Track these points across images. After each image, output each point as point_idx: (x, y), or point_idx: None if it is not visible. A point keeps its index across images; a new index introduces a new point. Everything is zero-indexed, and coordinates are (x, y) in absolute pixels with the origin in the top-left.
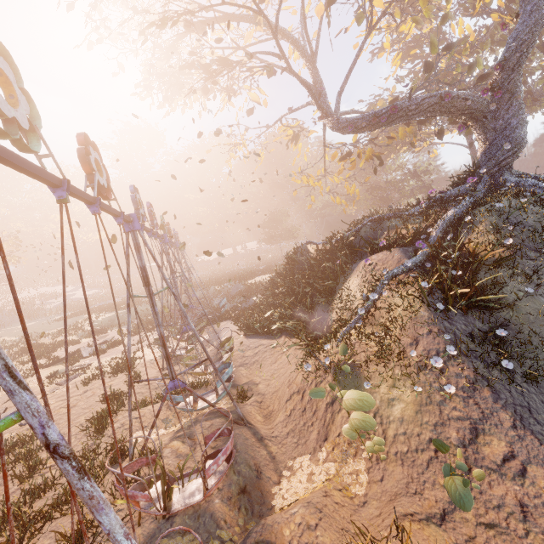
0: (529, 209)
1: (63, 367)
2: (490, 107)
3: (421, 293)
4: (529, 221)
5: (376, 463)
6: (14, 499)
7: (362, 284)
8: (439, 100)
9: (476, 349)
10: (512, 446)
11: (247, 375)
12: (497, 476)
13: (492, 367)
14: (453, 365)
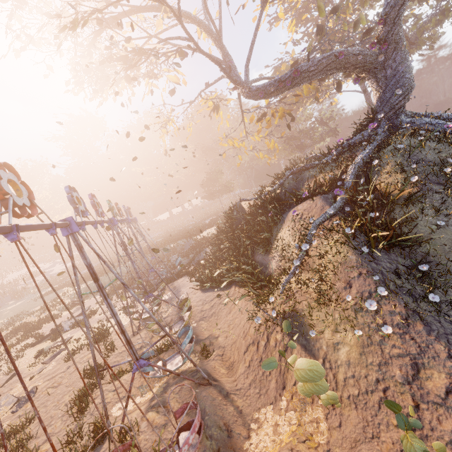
0: (427, 145)
1: (48, 344)
2: (379, 59)
3: (346, 238)
4: (428, 157)
5: (333, 409)
6: None
7: (293, 233)
8: (334, 59)
9: (403, 285)
10: (451, 377)
11: (208, 327)
12: (444, 410)
13: (420, 301)
14: (385, 304)
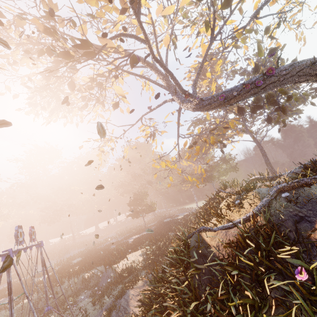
0: None
1: None
2: None
3: None
4: None
5: None
6: None
7: None
8: (308, 64)
9: None
10: None
11: None
12: None
13: None
14: None
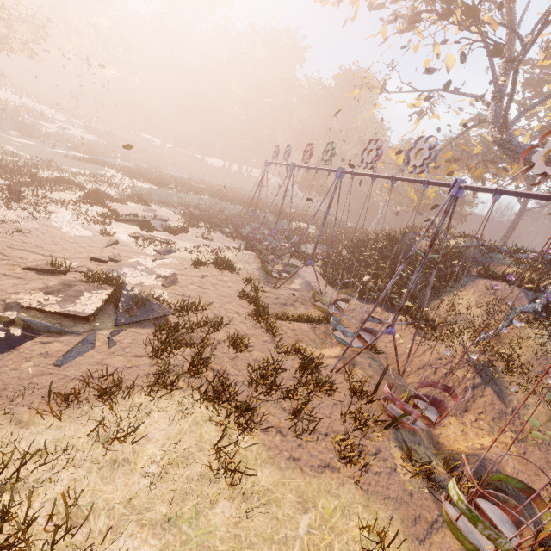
0: None
1: (138, 230)
2: None
3: (550, 338)
4: None
5: (518, 442)
6: (243, 365)
7: (479, 301)
8: None
9: None
10: None
11: (348, 326)
12: None
13: None
14: None
